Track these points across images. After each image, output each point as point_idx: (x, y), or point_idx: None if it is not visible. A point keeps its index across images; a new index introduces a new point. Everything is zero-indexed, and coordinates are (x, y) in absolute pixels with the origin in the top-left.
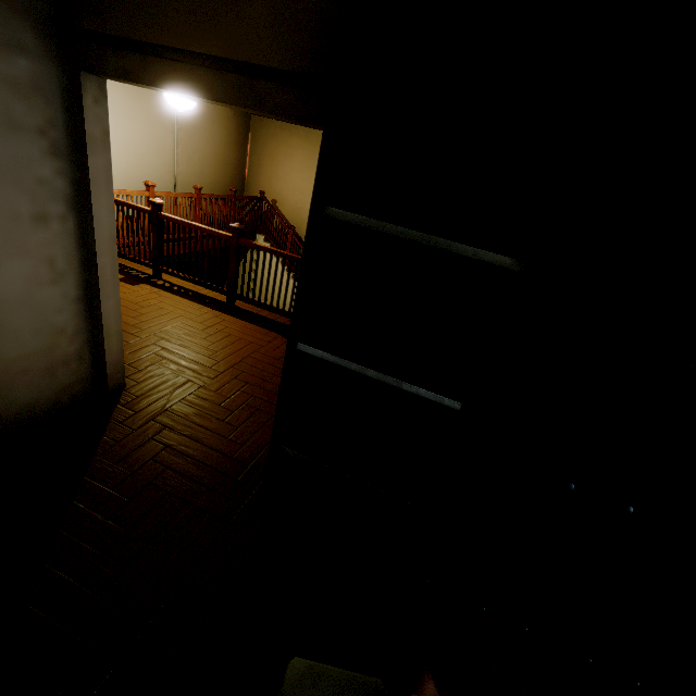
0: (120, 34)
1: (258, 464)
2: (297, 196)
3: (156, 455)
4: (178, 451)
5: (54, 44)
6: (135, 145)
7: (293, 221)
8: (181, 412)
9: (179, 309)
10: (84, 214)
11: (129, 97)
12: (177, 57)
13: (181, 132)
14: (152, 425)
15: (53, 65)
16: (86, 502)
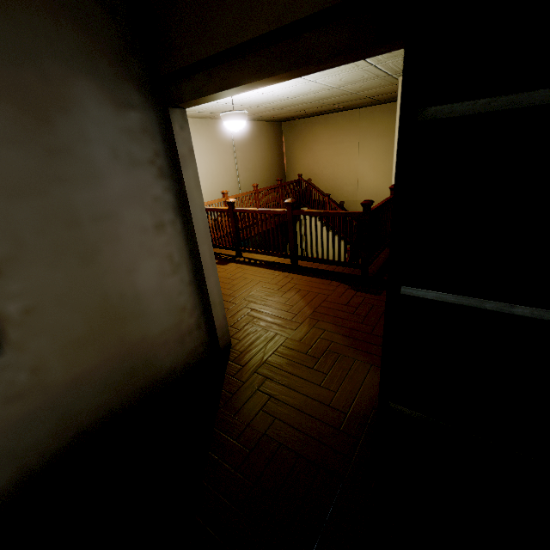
0: (188, 62)
1: (355, 412)
2: (326, 170)
3: (263, 405)
4: (281, 401)
5: (150, 95)
6: (212, 170)
7: (326, 190)
8: (276, 363)
9: (258, 276)
10: (186, 216)
11: (204, 140)
12: (231, 57)
13: (237, 152)
14: (256, 377)
15: (152, 111)
16: (218, 453)
